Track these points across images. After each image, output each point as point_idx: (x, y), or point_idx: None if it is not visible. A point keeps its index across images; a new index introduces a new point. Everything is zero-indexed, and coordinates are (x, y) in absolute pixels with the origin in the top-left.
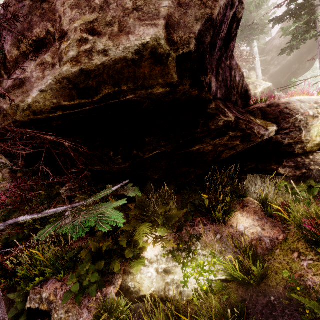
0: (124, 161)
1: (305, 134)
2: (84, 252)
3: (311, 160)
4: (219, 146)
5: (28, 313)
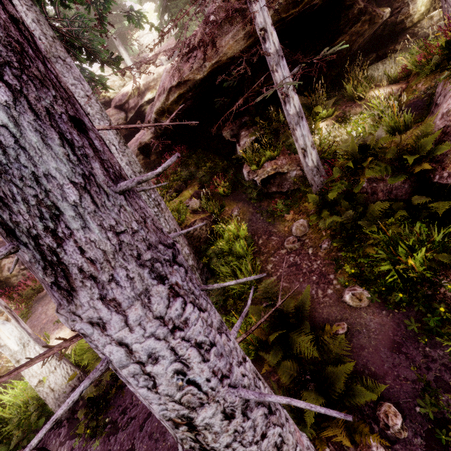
0: (293, 67)
1: (413, 7)
2: (283, 137)
3: (419, 28)
4: (353, 35)
5: (262, 182)
